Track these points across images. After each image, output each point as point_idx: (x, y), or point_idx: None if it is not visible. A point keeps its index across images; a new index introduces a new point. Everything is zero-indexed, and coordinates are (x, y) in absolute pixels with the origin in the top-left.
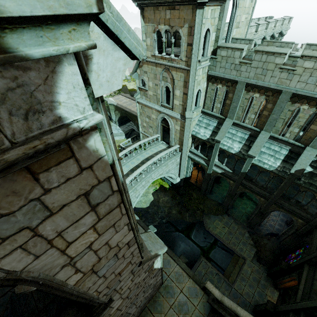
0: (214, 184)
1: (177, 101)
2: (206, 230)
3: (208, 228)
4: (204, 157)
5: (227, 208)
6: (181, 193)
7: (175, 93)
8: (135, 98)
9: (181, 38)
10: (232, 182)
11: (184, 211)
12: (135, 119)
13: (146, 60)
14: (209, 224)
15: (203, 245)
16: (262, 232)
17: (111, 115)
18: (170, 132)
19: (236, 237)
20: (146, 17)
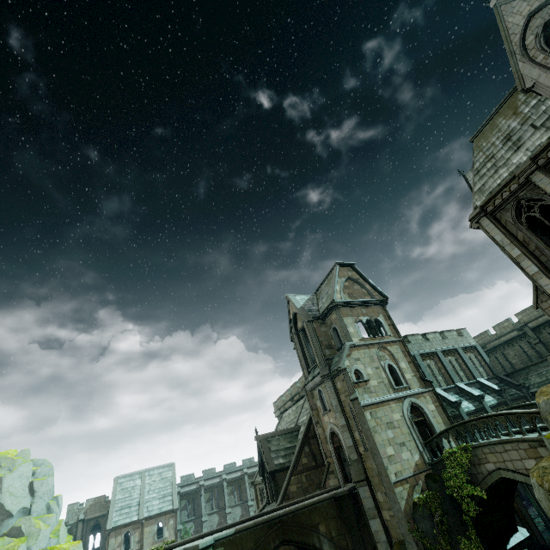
0: None
1: (408, 374)
2: None
3: None
4: None
5: None
6: None
7: (401, 367)
8: (359, 401)
9: (382, 322)
10: None
11: None
12: (316, 522)
13: (356, 345)
14: None
15: None
16: None
17: None
18: (431, 424)
19: None
20: (343, 313)
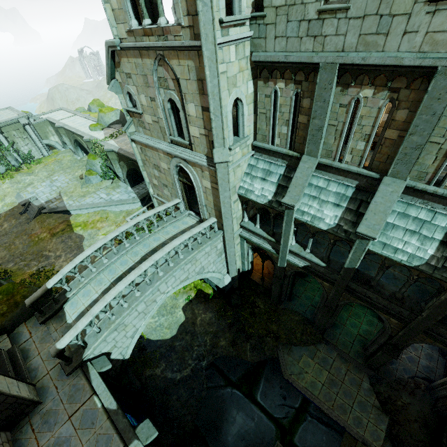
0: (296, 278)
1: (195, 128)
2: (285, 379)
3: (289, 375)
4: (269, 237)
5: (322, 330)
6: (235, 305)
7: (188, 112)
8: (127, 133)
9: None
10: (328, 283)
11: (241, 340)
12: None
13: (121, 47)
14: (290, 366)
15: (280, 416)
16: (397, 376)
17: (115, 169)
18: (196, 194)
19: (344, 393)
20: None
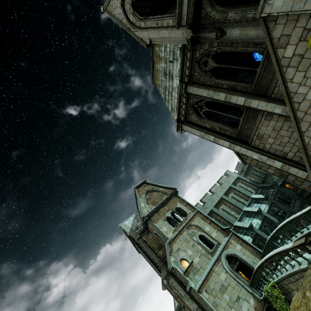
0: None
1: (213, 233)
2: None
3: None
4: None
5: None
6: None
7: (207, 231)
8: (193, 288)
9: (180, 207)
10: None
11: None
12: None
13: (172, 239)
14: None
15: None
16: None
17: None
18: (245, 262)
19: None
20: (154, 220)
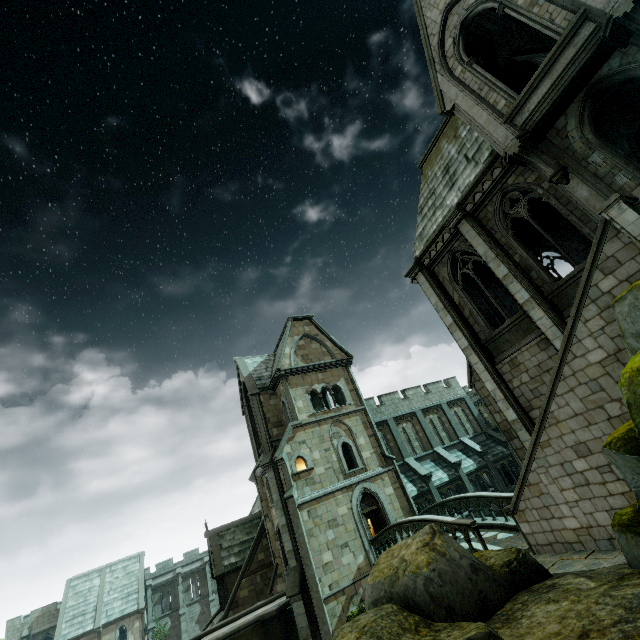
0: None
1: (366, 451)
2: None
3: None
4: None
5: None
6: None
7: (359, 443)
8: (295, 499)
9: (342, 388)
10: None
11: None
12: None
13: (303, 423)
14: None
15: None
16: None
17: None
18: (385, 513)
19: None
20: (292, 383)
